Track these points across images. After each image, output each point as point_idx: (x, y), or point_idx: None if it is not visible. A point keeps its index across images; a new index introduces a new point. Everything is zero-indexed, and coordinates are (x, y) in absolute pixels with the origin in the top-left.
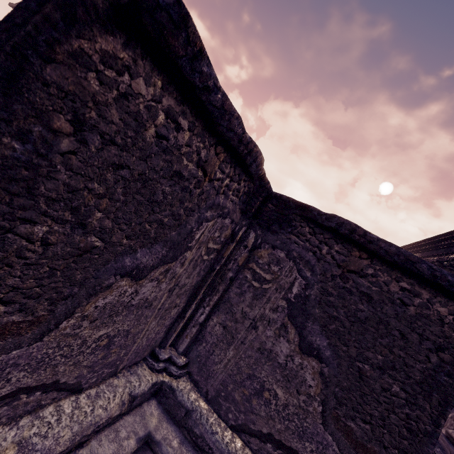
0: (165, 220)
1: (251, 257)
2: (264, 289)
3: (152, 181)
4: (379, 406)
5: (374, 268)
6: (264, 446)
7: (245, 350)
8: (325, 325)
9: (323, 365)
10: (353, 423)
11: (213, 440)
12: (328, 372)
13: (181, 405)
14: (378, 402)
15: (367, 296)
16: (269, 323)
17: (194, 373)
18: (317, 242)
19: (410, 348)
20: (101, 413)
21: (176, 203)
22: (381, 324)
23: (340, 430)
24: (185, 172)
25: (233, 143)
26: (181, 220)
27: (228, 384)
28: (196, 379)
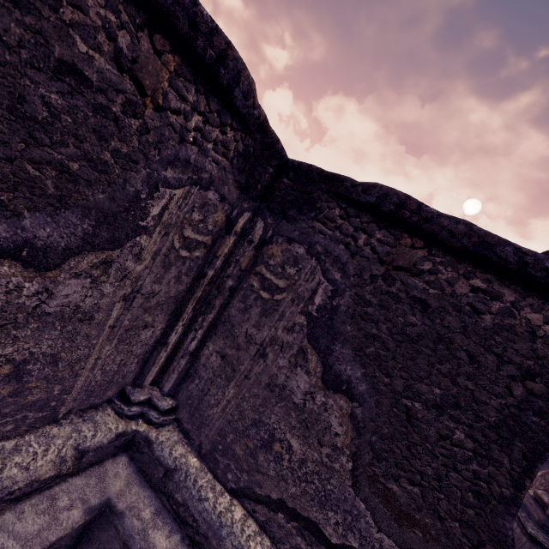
0: (74, 168)
1: (259, 258)
2: (276, 301)
3: (5, 69)
4: (434, 460)
5: (433, 261)
6: (274, 516)
7: (250, 386)
8: (361, 348)
9: (355, 405)
10: (396, 486)
11: (199, 509)
12: (362, 413)
13: (159, 462)
14: (433, 455)
15: (421, 304)
16: (282, 349)
17: (183, 420)
18: (351, 229)
19: (483, 376)
20: (16, 475)
21: (90, 137)
22: (441, 343)
23: (378, 495)
24: (89, 70)
25: (180, 28)
26: (113, 174)
27: (226, 433)
28: (187, 429)
